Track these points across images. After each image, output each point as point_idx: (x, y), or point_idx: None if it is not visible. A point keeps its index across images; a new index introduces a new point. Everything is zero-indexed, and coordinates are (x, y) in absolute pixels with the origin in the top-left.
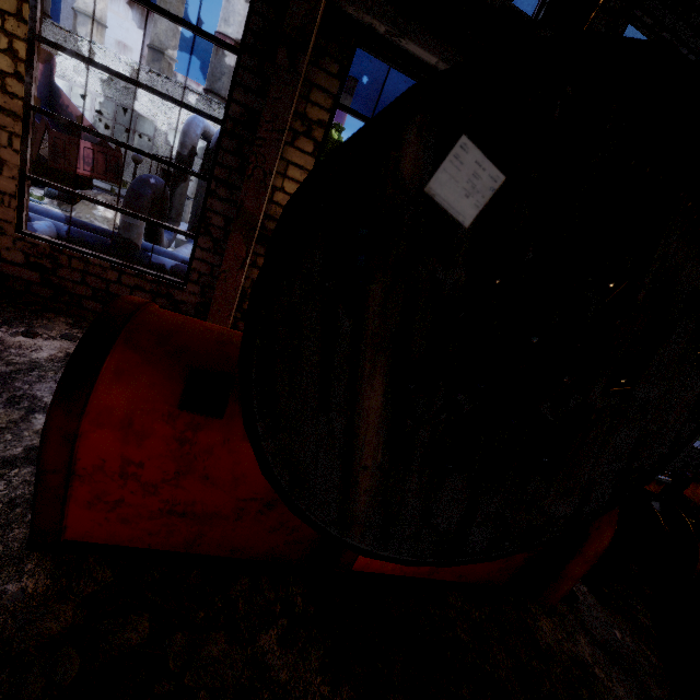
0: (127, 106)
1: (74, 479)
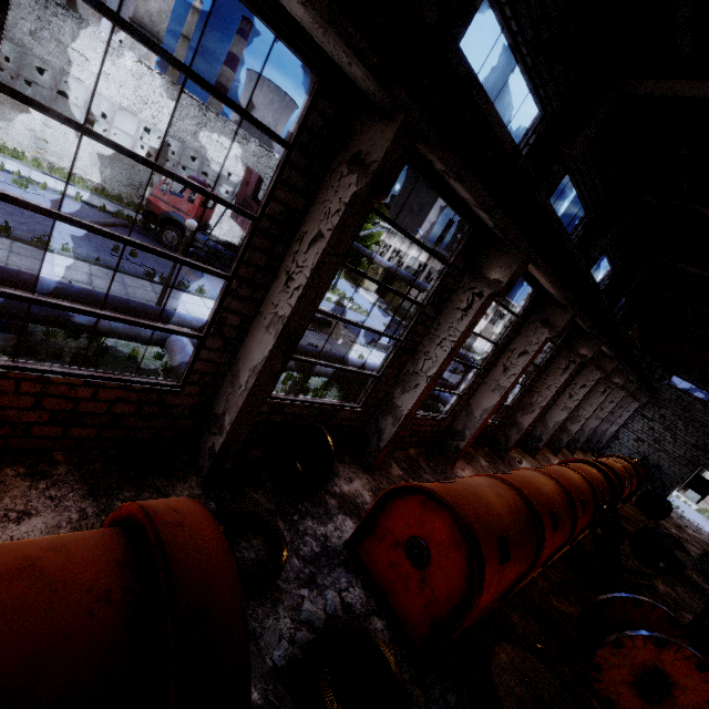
0: (232, 172)
1: None
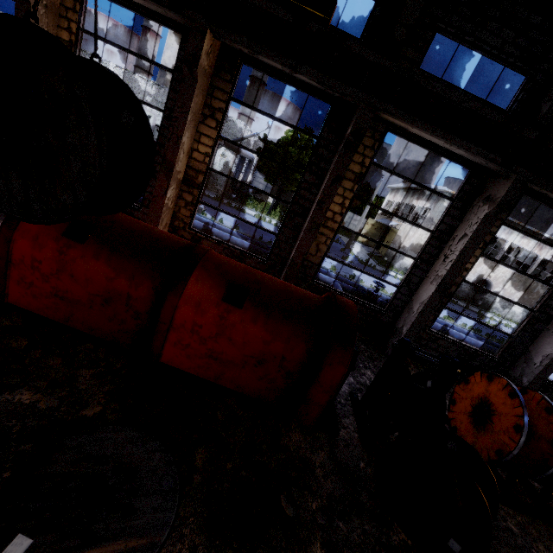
0: None
1: (11, 266)
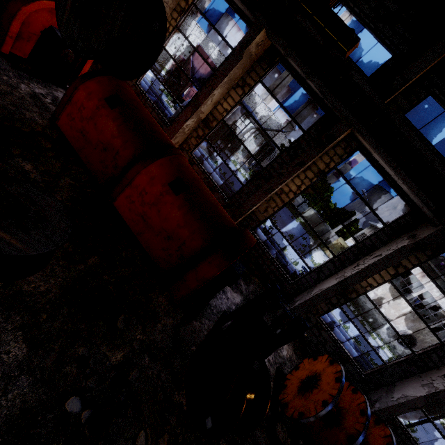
0: None
1: (70, 103)
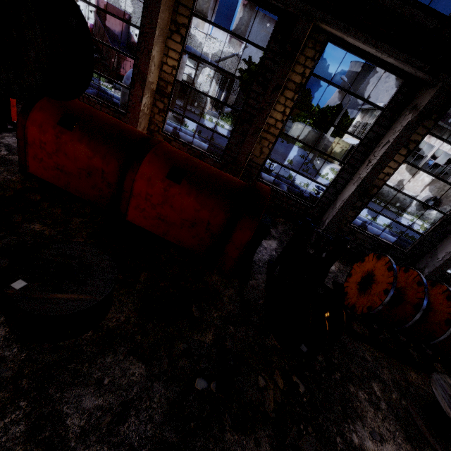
0: None
1: (28, 146)
